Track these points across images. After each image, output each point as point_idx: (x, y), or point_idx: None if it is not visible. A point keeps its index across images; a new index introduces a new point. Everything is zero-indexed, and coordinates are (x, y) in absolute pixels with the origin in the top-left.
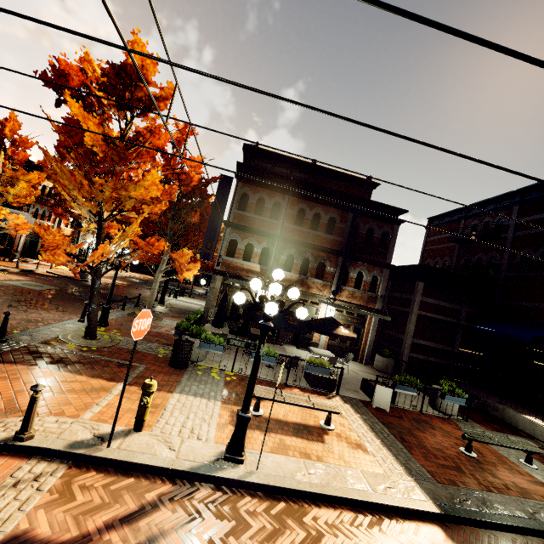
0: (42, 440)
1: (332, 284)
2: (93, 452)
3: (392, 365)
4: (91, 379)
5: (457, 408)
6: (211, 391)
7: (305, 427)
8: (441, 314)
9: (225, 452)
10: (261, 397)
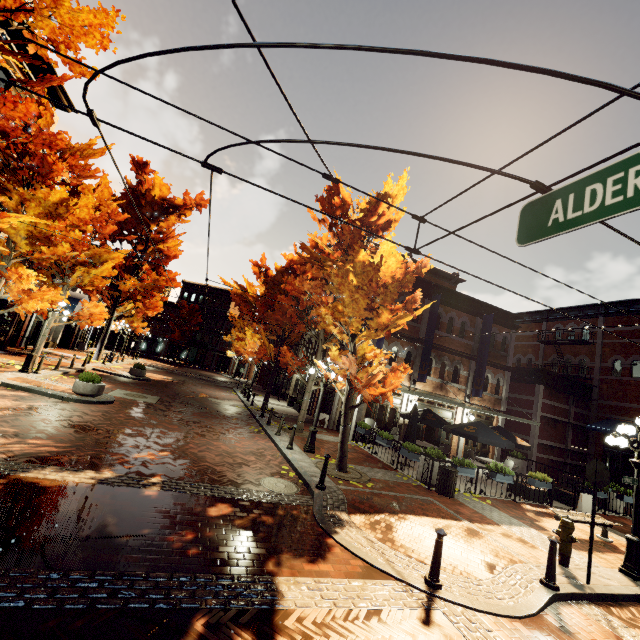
0: (560, 587)
1: (467, 388)
2: (593, 590)
3: (525, 466)
4: (445, 521)
5: (624, 506)
6: (508, 518)
7: (601, 543)
8: (556, 415)
9: (633, 574)
10: (575, 520)
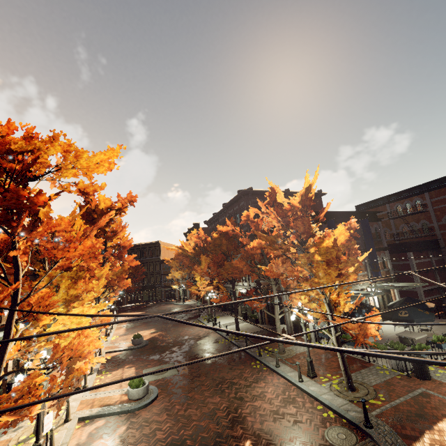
0: None
1: (368, 272)
2: None
3: None
4: None
5: None
6: None
7: None
8: (425, 267)
9: None
10: None
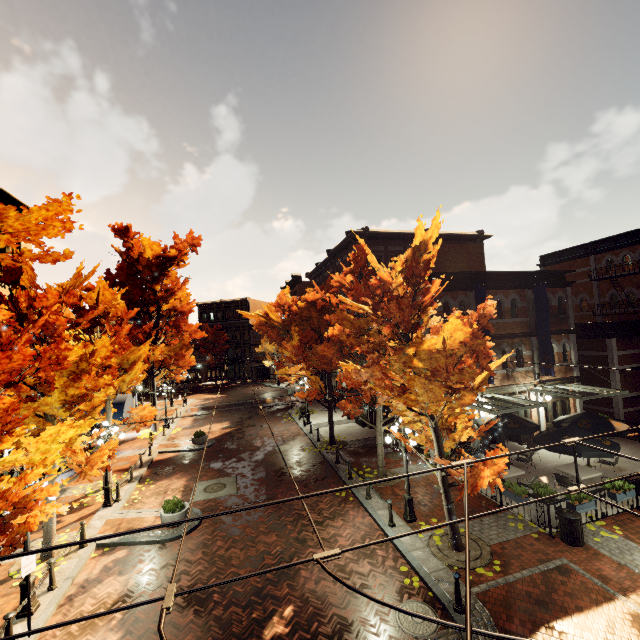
0: None
1: (534, 367)
2: None
3: None
4: (602, 610)
5: None
6: None
7: None
8: (634, 362)
9: None
10: None
